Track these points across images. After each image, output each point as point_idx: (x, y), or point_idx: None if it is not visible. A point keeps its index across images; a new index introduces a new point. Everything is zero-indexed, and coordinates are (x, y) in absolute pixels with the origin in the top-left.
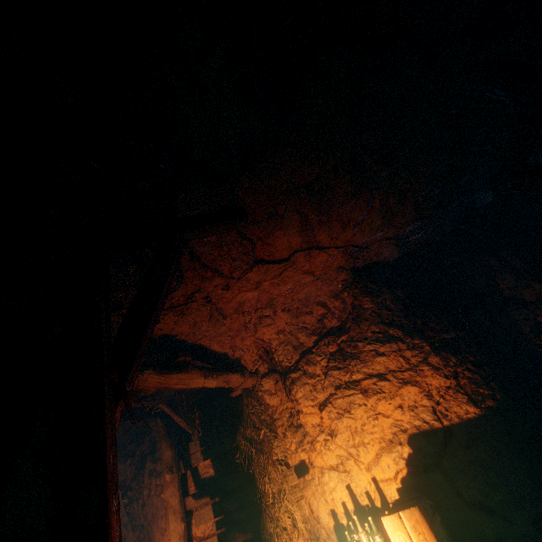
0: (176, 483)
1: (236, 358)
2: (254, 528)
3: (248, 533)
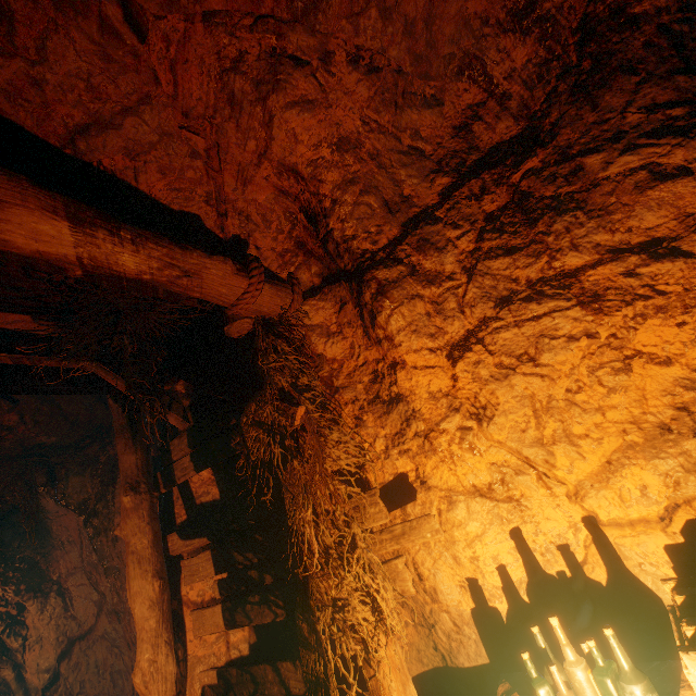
0: (145, 512)
1: (233, 239)
2: (290, 604)
3: (278, 610)
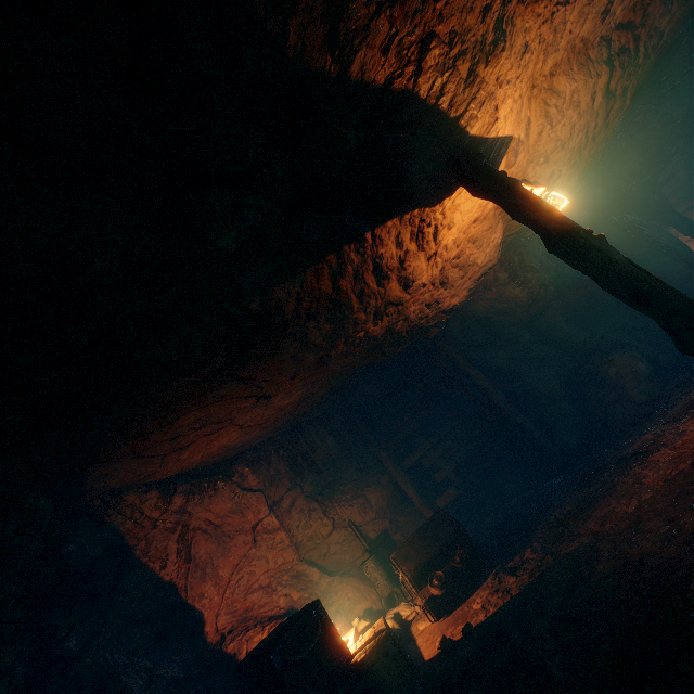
0: None
1: None
2: None
3: None
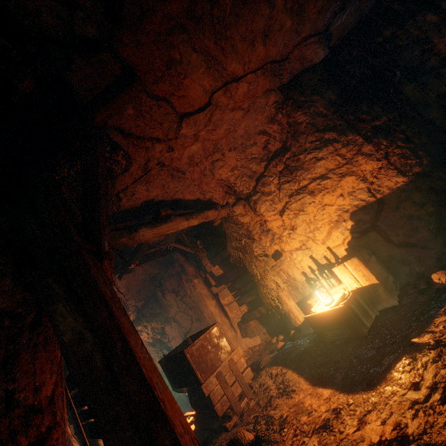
0: (202, 283)
1: (208, 199)
2: (255, 293)
3: (253, 296)
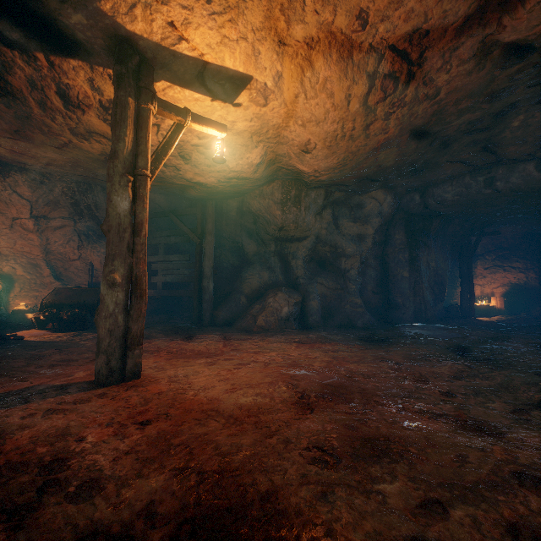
0: None
1: None
2: None
3: None
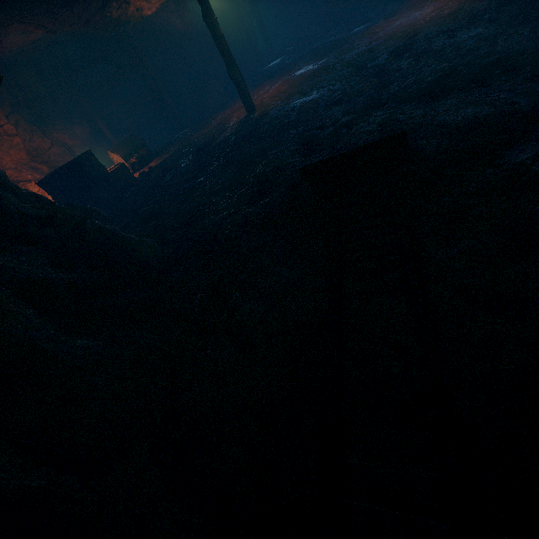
0: None
1: None
2: None
3: None
